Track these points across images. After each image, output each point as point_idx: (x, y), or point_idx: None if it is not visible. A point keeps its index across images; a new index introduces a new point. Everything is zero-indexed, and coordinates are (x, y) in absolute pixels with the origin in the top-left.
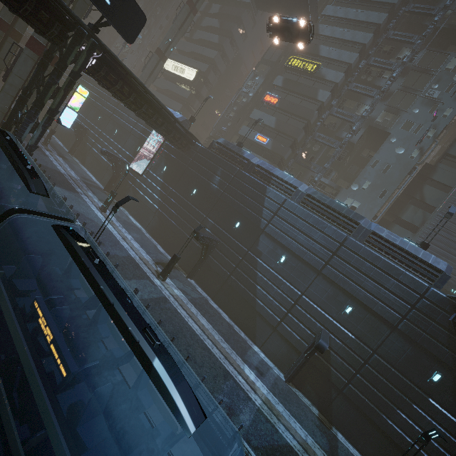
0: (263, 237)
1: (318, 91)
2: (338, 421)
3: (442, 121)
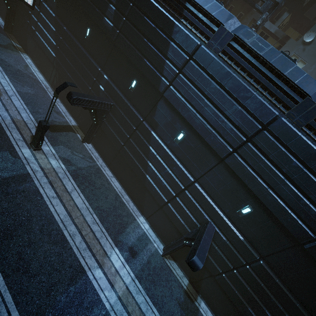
0: (162, 104)
1: None
2: (204, 293)
3: None
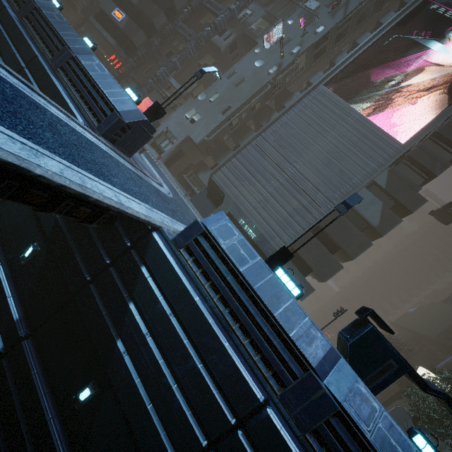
0: None
1: None
2: None
3: (310, 38)
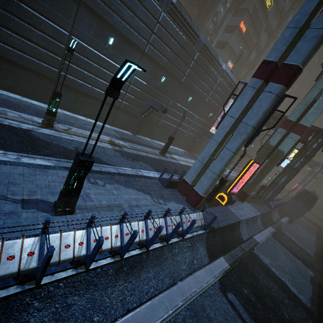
0: None
1: (262, 30)
2: None
3: None
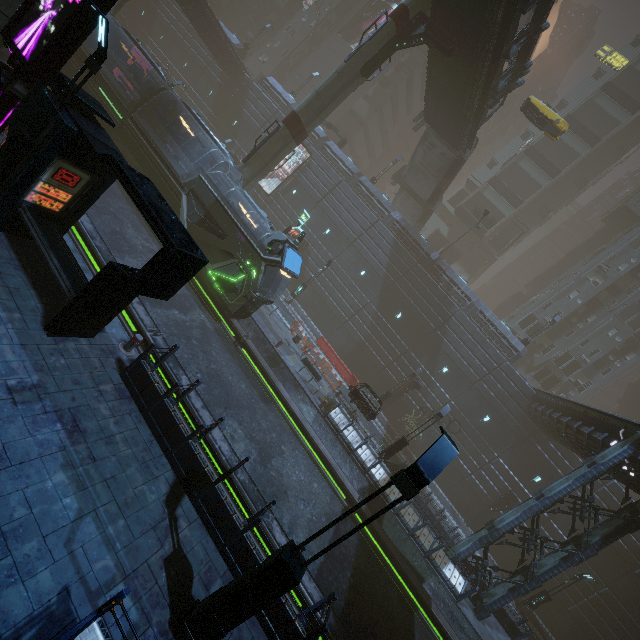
0: (156, 23)
1: None
2: None
3: (337, 0)
